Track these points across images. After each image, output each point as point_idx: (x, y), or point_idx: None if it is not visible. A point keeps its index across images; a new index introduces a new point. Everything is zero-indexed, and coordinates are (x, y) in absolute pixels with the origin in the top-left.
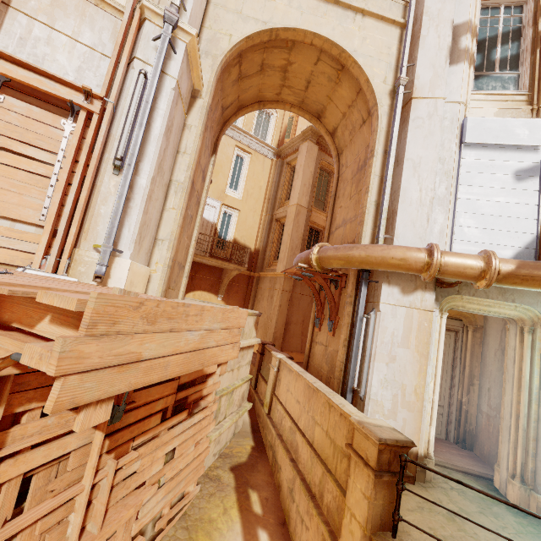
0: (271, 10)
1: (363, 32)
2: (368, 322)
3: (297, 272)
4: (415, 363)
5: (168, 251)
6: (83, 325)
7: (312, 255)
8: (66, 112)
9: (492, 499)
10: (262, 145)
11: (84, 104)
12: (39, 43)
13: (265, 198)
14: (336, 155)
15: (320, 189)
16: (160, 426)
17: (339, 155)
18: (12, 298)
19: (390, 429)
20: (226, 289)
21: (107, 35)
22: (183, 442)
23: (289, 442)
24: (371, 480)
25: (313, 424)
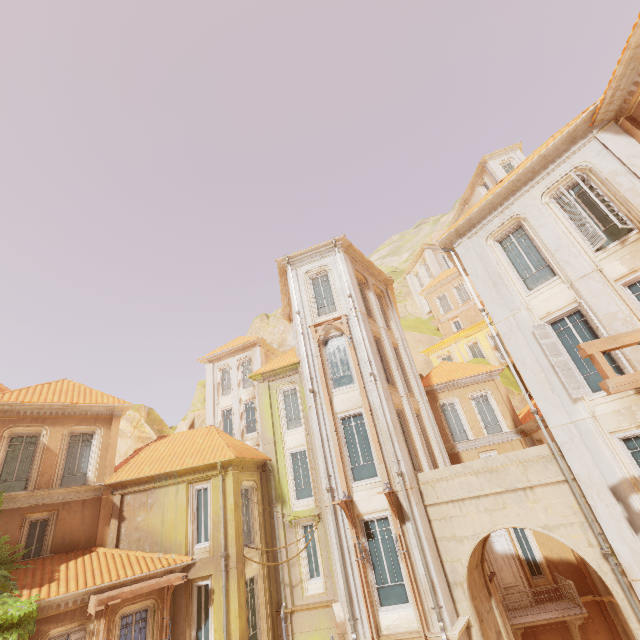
0: (471, 523)
1: (540, 504)
2: None
3: None
4: None
5: None
6: None
7: None
8: None
9: None
10: (500, 435)
11: None
12: None
13: None
14: None
15: None
16: None
17: None
18: None
19: None
20: (580, 634)
21: None
22: None
23: None
24: None
25: None
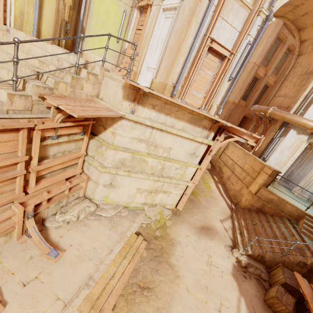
0: None
1: None
2: (279, 140)
3: (254, 112)
4: (288, 155)
5: None
6: (261, 141)
7: (268, 111)
8: (220, 57)
9: (290, 192)
10: None
11: (229, 57)
12: (221, 29)
13: None
14: (297, 54)
15: (270, 52)
16: None
17: (299, 55)
18: (237, 130)
19: (276, 169)
20: None
21: (241, 21)
22: None
23: (230, 167)
24: (267, 177)
25: (244, 163)
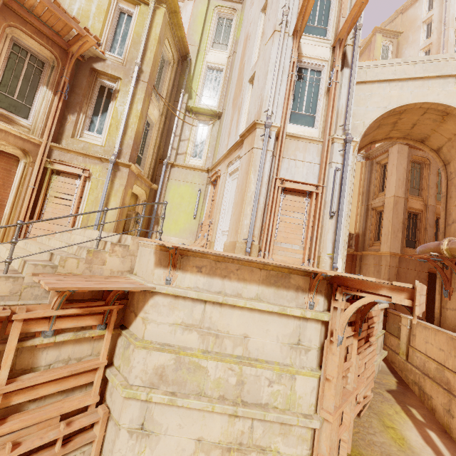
0: (388, 98)
1: None
2: None
3: (422, 257)
4: None
5: (344, 251)
6: (418, 292)
7: (442, 247)
8: (305, 194)
9: None
10: None
11: (315, 191)
12: (292, 168)
13: (359, 192)
14: (442, 165)
15: (413, 179)
16: (363, 346)
17: (445, 164)
18: (363, 282)
19: None
20: None
21: (315, 154)
22: (368, 360)
23: (437, 378)
24: None
25: None
